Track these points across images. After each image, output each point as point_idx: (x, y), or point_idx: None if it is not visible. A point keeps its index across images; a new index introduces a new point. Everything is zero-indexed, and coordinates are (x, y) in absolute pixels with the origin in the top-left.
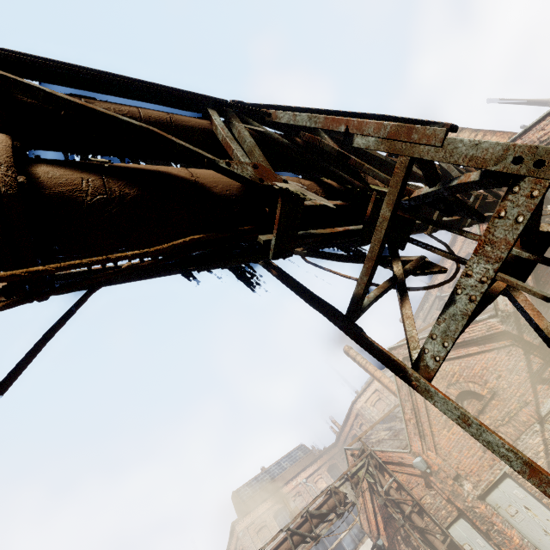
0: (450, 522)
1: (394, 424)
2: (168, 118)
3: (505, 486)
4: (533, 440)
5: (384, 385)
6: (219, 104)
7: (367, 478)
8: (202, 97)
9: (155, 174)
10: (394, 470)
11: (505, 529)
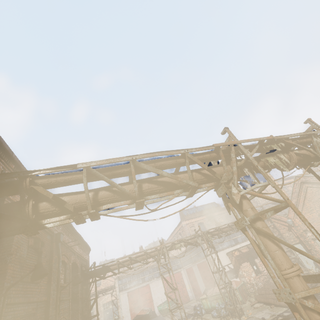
0: (293, 243)
1: None
2: (306, 140)
3: None
4: None
5: None
6: (314, 134)
7: None
8: (312, 133)
9: (304, 155)
10: (274, 221)
11: (319, 251)
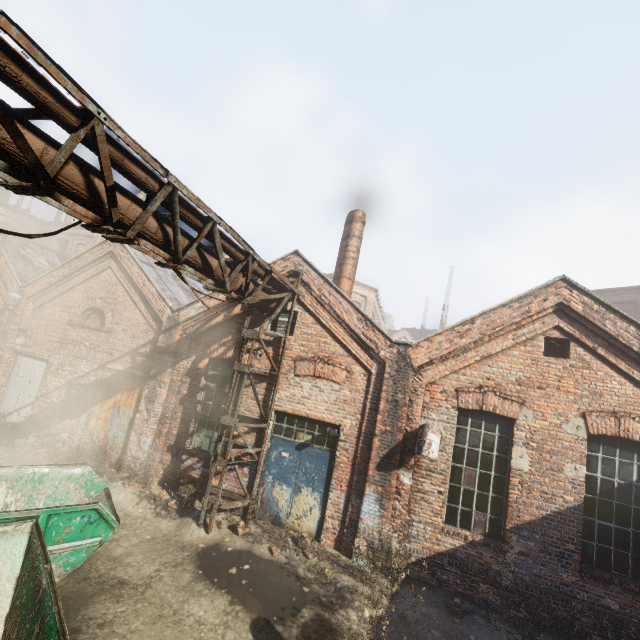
0: None
1: None
2: None
3: (39, 364)
4: (84, 367)
5: None
6: None
7: None
8: None
9: None
10: None
11: None
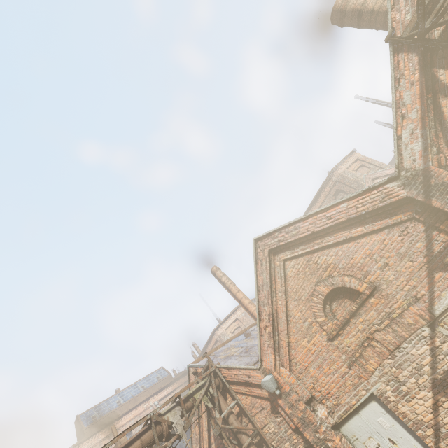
0: None
1: (247, 340)
2: None
3: (368, 412)
4: (417, 349)
5: (244, 306)
6: None
7: (204, 401)
8: None
9: None
10: (238, 391)
11: None
